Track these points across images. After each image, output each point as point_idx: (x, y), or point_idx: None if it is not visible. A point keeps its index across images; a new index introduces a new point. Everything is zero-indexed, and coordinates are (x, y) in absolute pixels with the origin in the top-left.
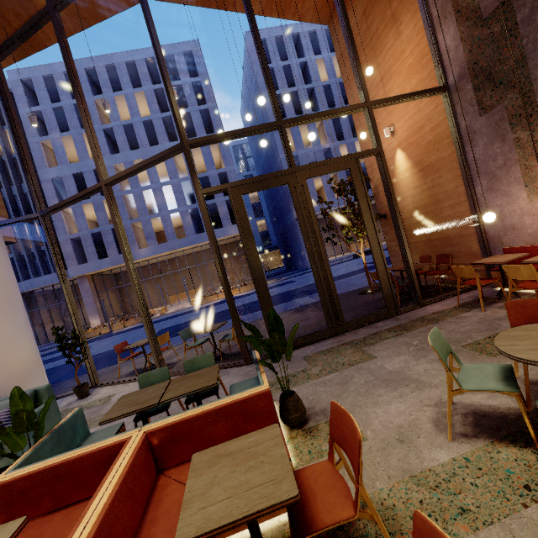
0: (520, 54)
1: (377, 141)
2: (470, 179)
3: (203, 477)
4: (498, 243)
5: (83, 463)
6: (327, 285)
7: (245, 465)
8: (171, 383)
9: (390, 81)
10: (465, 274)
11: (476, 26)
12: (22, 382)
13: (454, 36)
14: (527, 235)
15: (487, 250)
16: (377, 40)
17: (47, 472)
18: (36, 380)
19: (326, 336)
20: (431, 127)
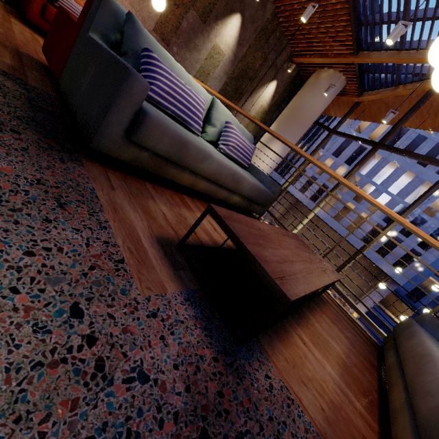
0: None
1: None
2: None
3: None
4: None
5: None
6: None
7: None
8: None
9: None
10: None
11: None
12: None
13: None
14: None
15: None
16: None
17: None
18: None
19: None
20: None
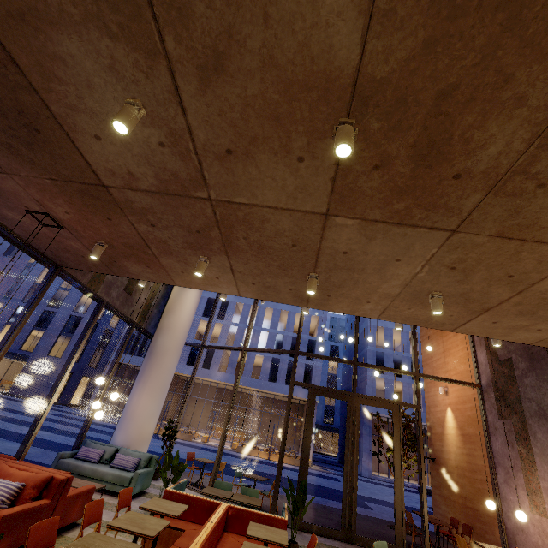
0: (518, 394)
1: (418, 401)
2: (493, 464)
3: (255, 527)
4: (513, 539)
5: (200, 503)
6: (351, 491)
7: (271, 532)
8: (235, 494)
9: (448, 356)
10: (461, 545)
11: (496, 361)
12: (140, 445)
13: (485, 358)
14: (532, 543)
15: (505, 543)
16: None
17: (187, 497)
18: (145, 448)
19: (337, 537)
20: (470, 406)
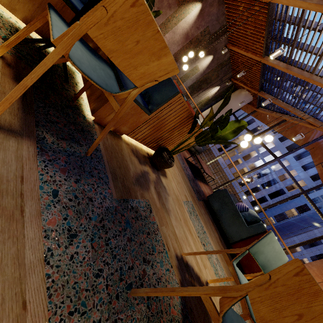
0: None
1: None
2: None
3: None
4: None
5: None
6: None
7: None
8: None
9: None
10: None
11: None
12: None
13: None
14: None
15: None
16: (319, 277)
17: None
18: None
19: None
20: None
